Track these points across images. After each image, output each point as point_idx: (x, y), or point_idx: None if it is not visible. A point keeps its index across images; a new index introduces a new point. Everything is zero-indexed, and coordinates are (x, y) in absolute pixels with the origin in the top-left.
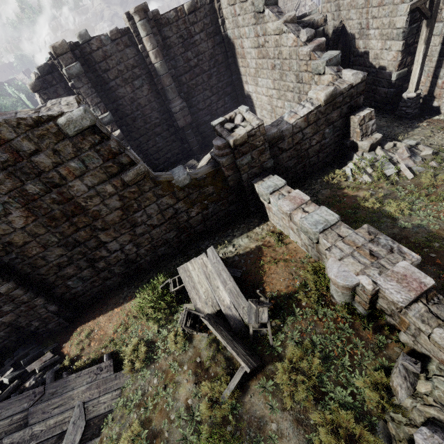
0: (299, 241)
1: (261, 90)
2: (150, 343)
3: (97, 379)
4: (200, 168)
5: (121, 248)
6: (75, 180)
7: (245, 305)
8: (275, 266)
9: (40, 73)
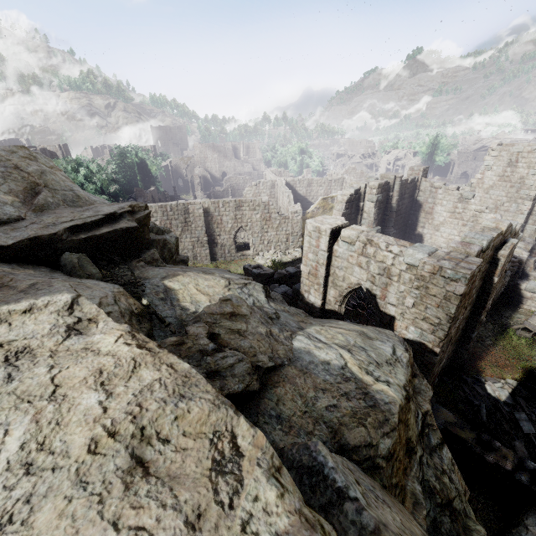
0: None
1: (440, 234)
2: None
3: None
4: None
5: None
6: None
7: None
8: None
9: (354, 193)
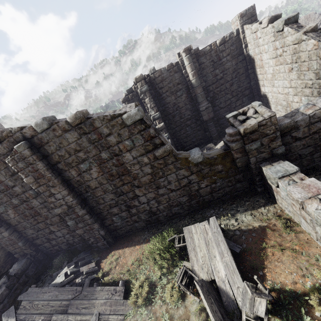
0: (313, 233)
1: (276, 90)
2: (152, 285)
3: (111, 299)
4: (212, 150)
5: (147, 202)
6: (127, 152)
7: (241, 286)
8: (280, 253)
9: (127, 93)
